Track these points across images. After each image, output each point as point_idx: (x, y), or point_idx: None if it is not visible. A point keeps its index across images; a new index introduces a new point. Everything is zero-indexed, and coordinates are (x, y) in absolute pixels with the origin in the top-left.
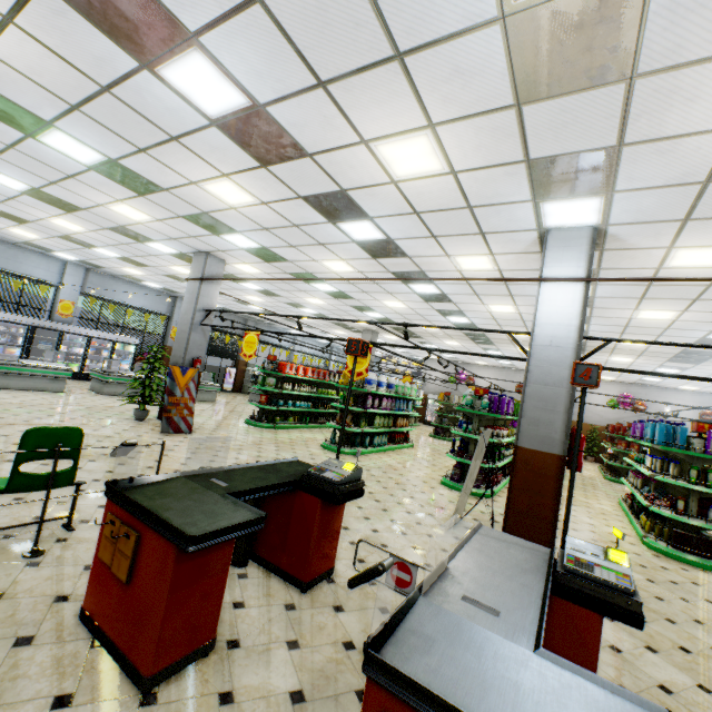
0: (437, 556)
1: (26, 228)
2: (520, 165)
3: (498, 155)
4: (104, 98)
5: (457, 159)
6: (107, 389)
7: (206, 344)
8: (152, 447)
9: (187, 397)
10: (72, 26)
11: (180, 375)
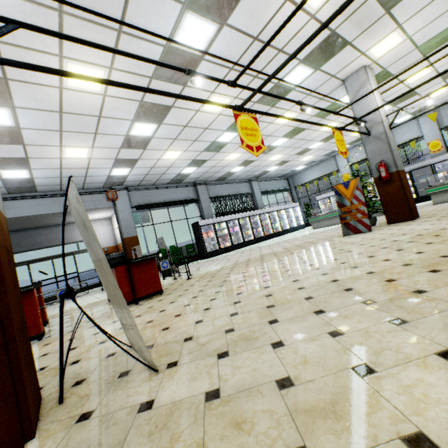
0: (100, 337)
1: (347, 133)
2: (2, 40)
3: (21, 55)
4: (181, 139)
5: (54, 65)
6: (434, 200)
7: (385, 146)
8: (302, 247)
9: (356, 204)
10: (154, 146)
11: (344, 189)
